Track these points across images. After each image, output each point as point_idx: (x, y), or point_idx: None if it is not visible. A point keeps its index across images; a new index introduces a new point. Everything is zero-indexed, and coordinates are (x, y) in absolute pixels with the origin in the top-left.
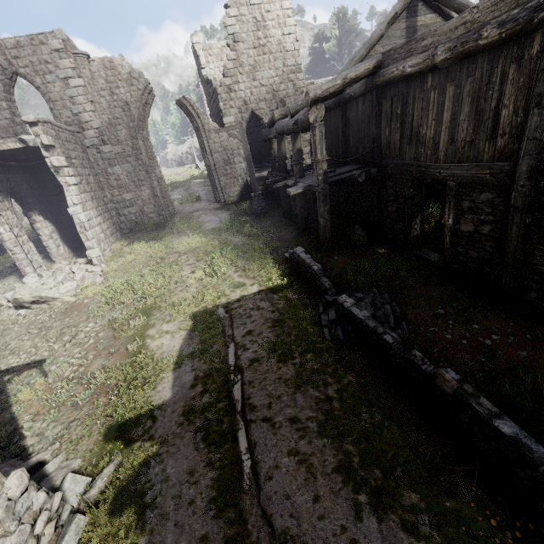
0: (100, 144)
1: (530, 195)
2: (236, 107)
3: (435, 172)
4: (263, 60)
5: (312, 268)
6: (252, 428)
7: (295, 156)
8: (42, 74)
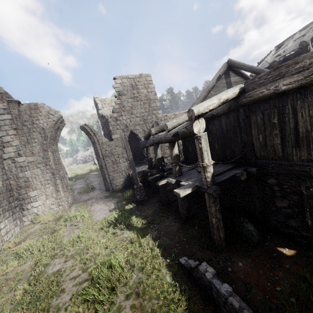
0: (16, 156)
1: None
2: (121, 129)
3: None
4: (137, 104)
5: None
6: None
7: (174, 159)
8: None
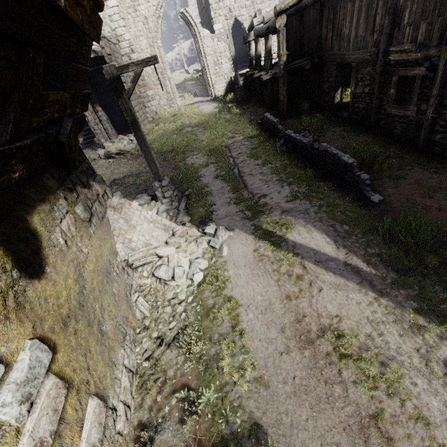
0: (130, 52)
1: (383, 65)
2: (223, 15)
3: (347, 58)
4: None
5: (273, 121)
6: (244, 177)
7: (266, 54)
8: None
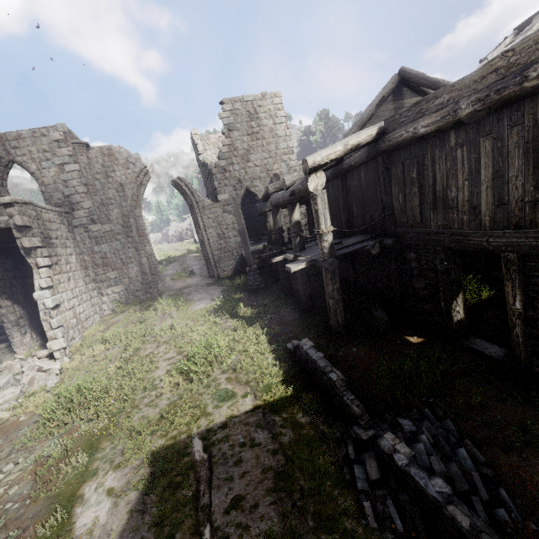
0: (89, 223)
1: None
2: (231, 185)
3: (480, 241)
4: (257, 145)
5: (328, 375)
6: None
7: (293, 228)
8: (39, 161)
